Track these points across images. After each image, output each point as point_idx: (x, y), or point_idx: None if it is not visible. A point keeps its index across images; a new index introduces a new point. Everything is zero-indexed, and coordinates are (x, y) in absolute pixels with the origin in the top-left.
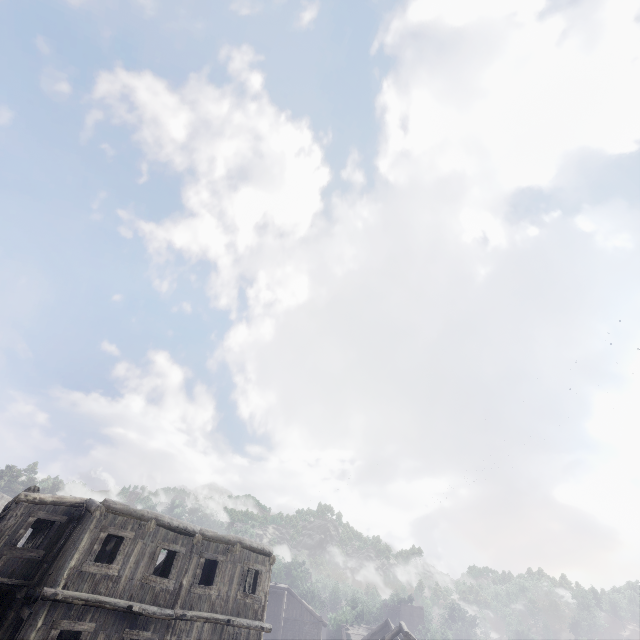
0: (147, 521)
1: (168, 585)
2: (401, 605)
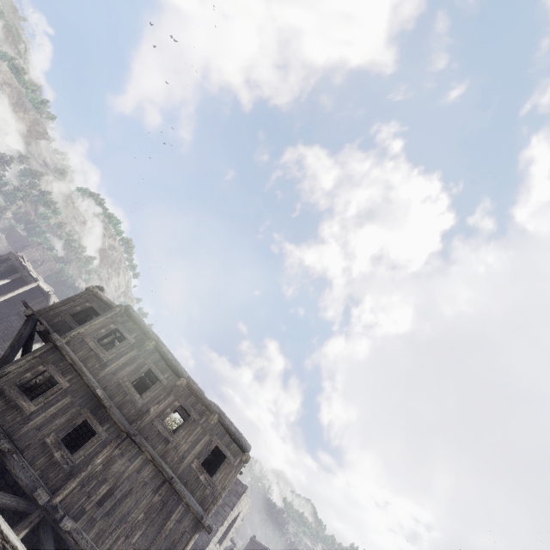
0: (149, 339)
1: (137, 401)
2: None
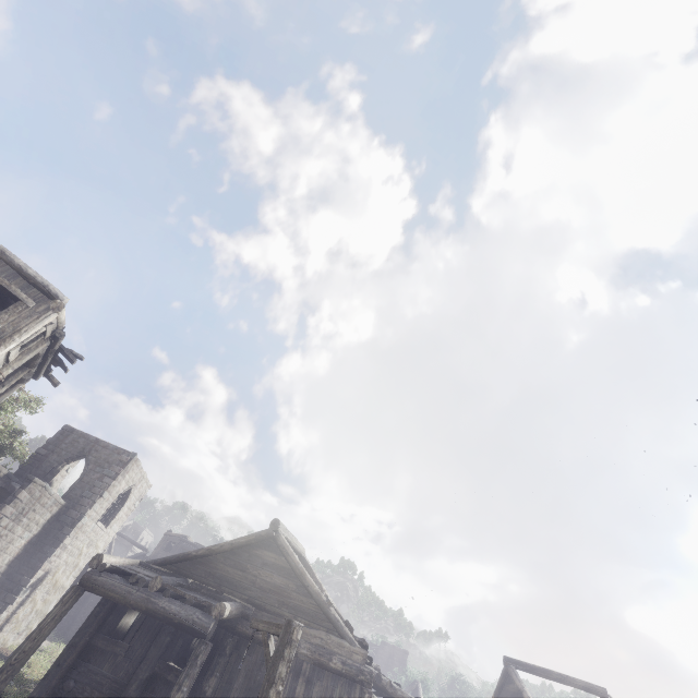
0: None
1: None
2: (381, 642)
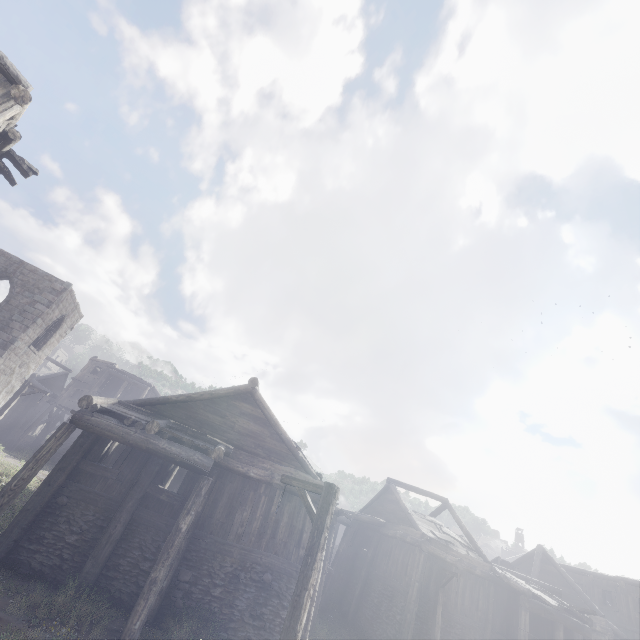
0: None
1: None
2: None
